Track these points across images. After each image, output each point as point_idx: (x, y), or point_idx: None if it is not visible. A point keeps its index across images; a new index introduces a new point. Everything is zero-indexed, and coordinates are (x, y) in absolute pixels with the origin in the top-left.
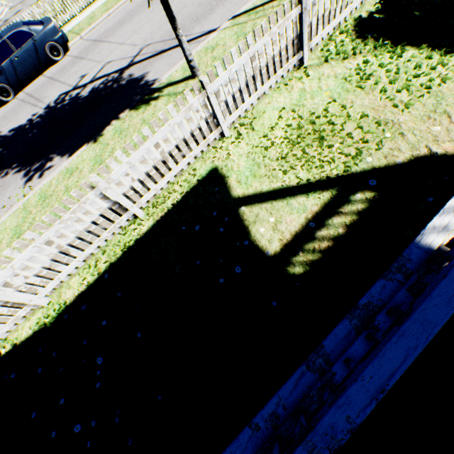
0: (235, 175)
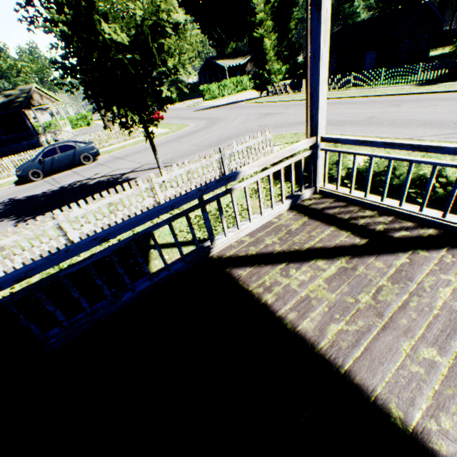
0: (159, 233)
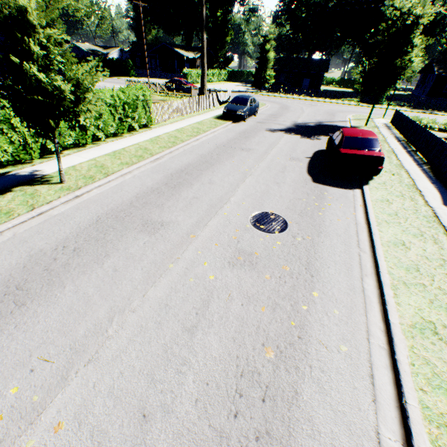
0: None
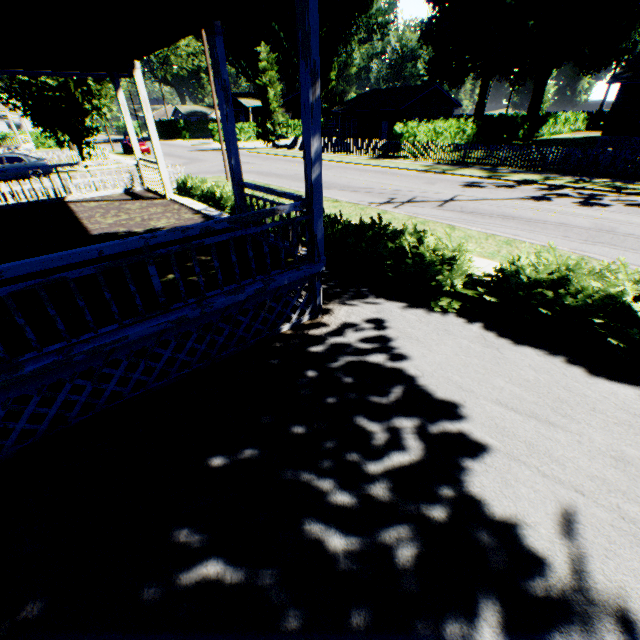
0: None
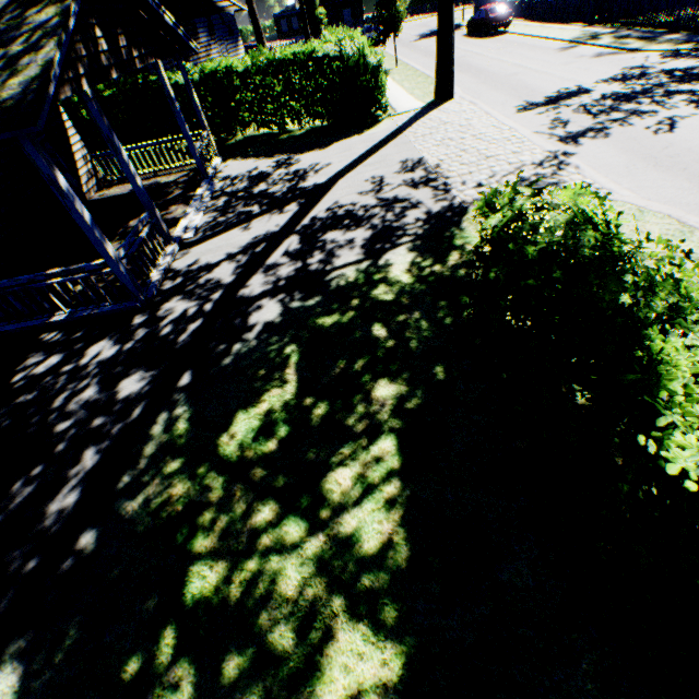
0: None
